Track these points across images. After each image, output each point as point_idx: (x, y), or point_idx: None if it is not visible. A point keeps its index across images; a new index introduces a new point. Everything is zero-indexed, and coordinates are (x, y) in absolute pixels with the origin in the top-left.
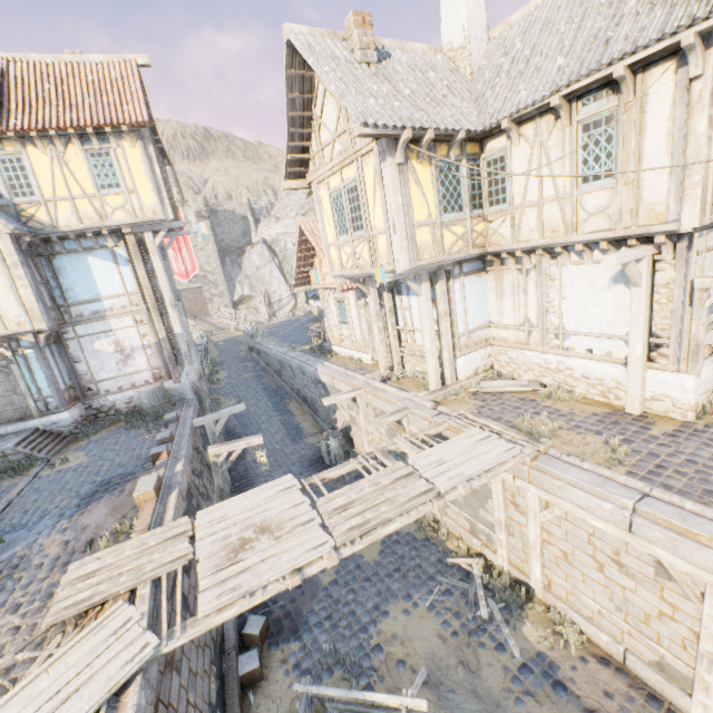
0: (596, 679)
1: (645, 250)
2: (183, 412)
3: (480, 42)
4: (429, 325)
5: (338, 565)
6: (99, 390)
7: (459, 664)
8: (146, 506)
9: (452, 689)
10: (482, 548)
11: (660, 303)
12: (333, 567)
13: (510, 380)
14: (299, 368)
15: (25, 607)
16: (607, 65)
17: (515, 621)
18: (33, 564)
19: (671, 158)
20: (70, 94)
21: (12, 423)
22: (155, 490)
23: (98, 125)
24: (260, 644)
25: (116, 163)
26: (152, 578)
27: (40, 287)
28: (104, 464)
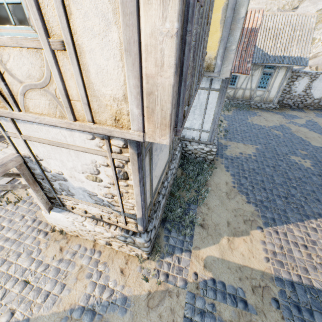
0: None
1: None
2: None
3: None
4: None
5: None
6: None
7: None
8: None
9: None
10: None
11: None
12: None
13: None
14: None
15: None
16: None
17: None
18: None
19: None
20: None
21: None
22: None
23: None
24: None
25: None
26: None
27: None
28: None
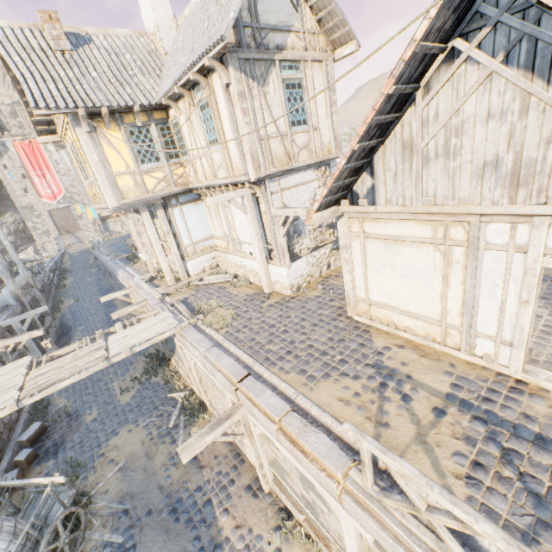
0: (215, 450)
1: (242, 191)
2: None
3: (170, 29)
4: (155, 242)
5: (102, 409)
6: None
7: (145, 455)
8: None
9: (134, 469)
10: (191, 385)
11: (266, 224)
12: (98, 410)
13: (220, 274)
14: (112, 273)
15: None
16: (188, 70)
17: (190, 425)
18: None
19: (233, 135)
20: None
21: None
22: None
23: None
24: (27, 465)
25: None
26: None
27: None
28: None
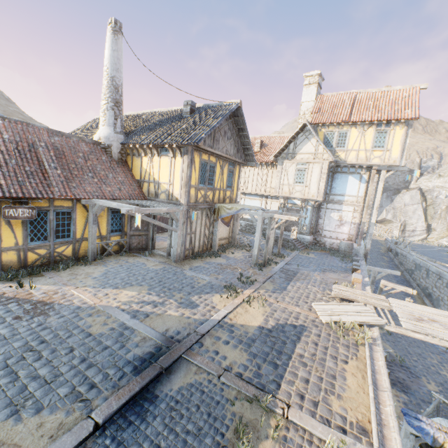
0: None
1: None
2: (359, 260)
3: None
4: None
5: (441, 388)
6: (322, 233)
7: None
8: (356, 284)
9: None
10: None
11: None
12: (437, 386)
13: None
14: (436, 273)
15: (317, 287)
16: None
17: None
18: (313, 278)
19: None
20: (379, 105)
21: (289, 232)
22: (361, 280)
23: (389, 119)
24: None
25: (387, 136)
26: (372, 305)
27: (326, 184)
28: (325, 262)
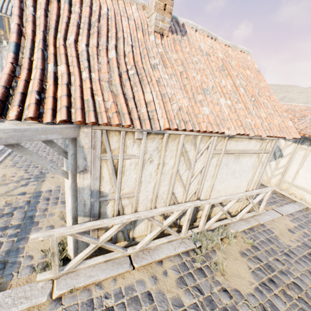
0: None
1: None
2: None
3: None
4: None
5: None
6: None
7: None
8: None
9: None
10: None
11: None
12: None
13: None
14: None
15: None
16: None
17: None
18: None
19: None
20: None
21: None
22: None
23: None
24: None
25: None
26: None
27: None
28: None
